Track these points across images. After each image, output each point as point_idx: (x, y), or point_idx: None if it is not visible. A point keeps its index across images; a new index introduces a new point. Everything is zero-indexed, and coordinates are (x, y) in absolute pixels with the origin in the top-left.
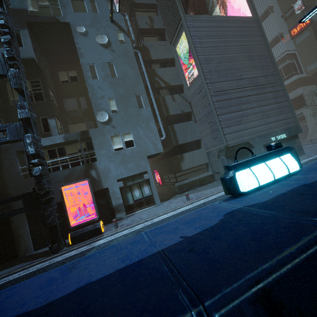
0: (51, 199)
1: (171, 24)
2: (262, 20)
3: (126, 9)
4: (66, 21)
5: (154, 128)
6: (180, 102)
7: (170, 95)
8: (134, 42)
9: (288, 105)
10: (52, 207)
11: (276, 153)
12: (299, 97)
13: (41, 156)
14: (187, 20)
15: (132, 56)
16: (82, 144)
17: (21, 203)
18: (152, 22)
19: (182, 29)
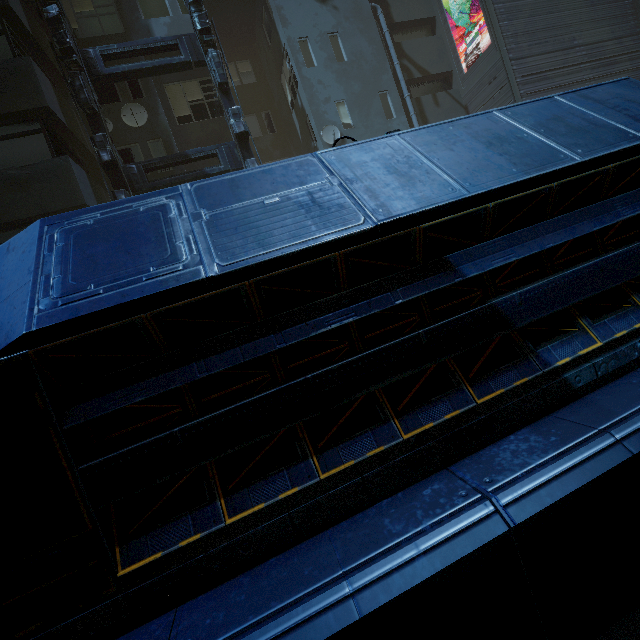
0: None
1: None
2: None
3: None
4: None
5: None
6: (448, 108)
7: (430, 94)
8: None
9: None
10: None
11: None
12: None
13: None
14: None
15: (369, 17)
16: None
17: None
18: None
19: None
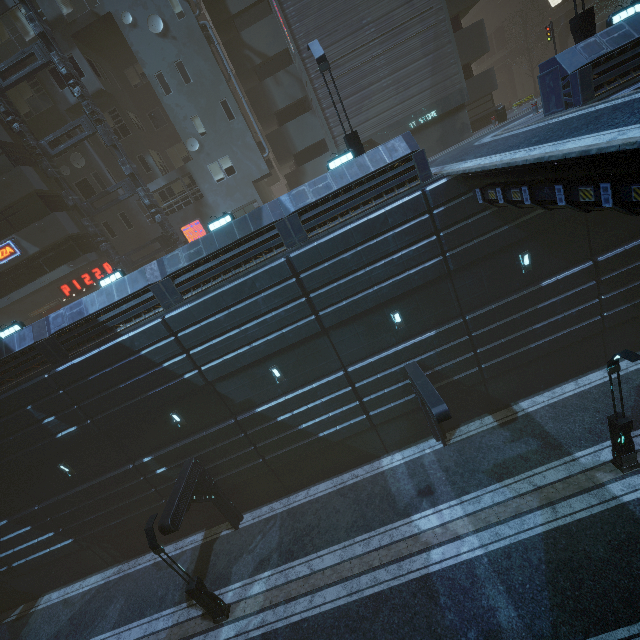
0: (177, 239)
1: None
2: None
3: None
4: (106, 11)
5: (253, 144)
6: (288, 85)
7: (271, 76)
8: (197, 6)
9: (451, 51)
10: (180, 245)
11: (223, 216)
12: None
13: (156, 206)
14: None
15: (201, 37)
16: (186, 180)
17: (158, 245)
18: None
19: None
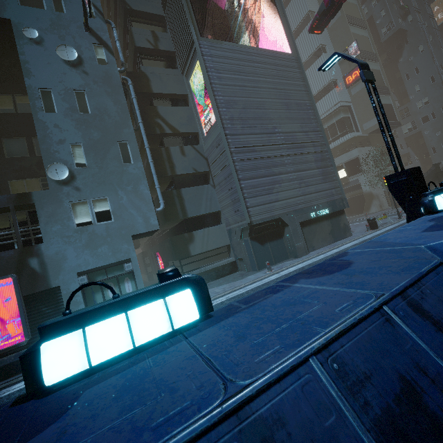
0: None
1: (182, 47)
2: (313, 59)
3: (120, 16)
4: (5, 16)
5: (147, 193)
6: (193, 157)
7: (178, 146)
8: (123, 64)
9: (333, 171)
10: None
11: (159, 291)
12: (354, 160)
13: None
14: (202, 44)
15: (118, 85)
16: (22, 214)
17: None
18: (156, 40)
19: (196, 57)
